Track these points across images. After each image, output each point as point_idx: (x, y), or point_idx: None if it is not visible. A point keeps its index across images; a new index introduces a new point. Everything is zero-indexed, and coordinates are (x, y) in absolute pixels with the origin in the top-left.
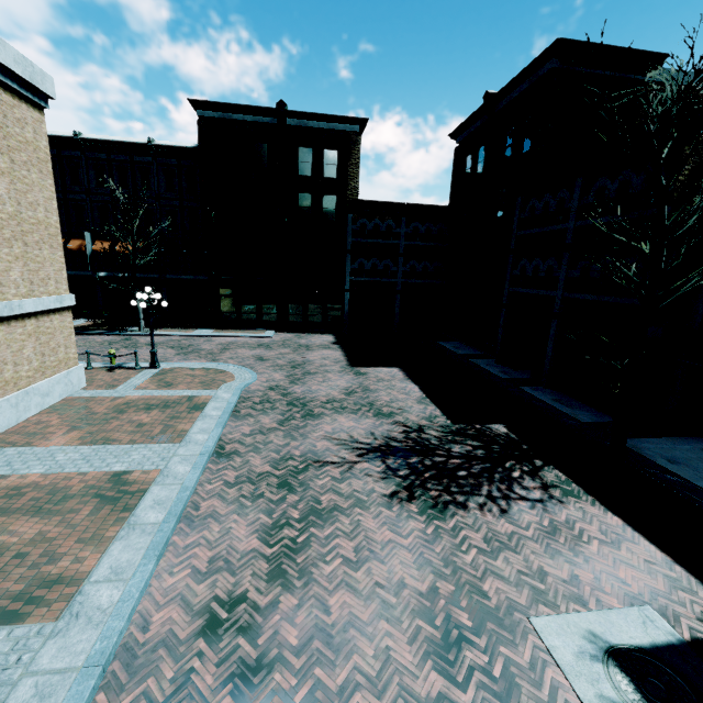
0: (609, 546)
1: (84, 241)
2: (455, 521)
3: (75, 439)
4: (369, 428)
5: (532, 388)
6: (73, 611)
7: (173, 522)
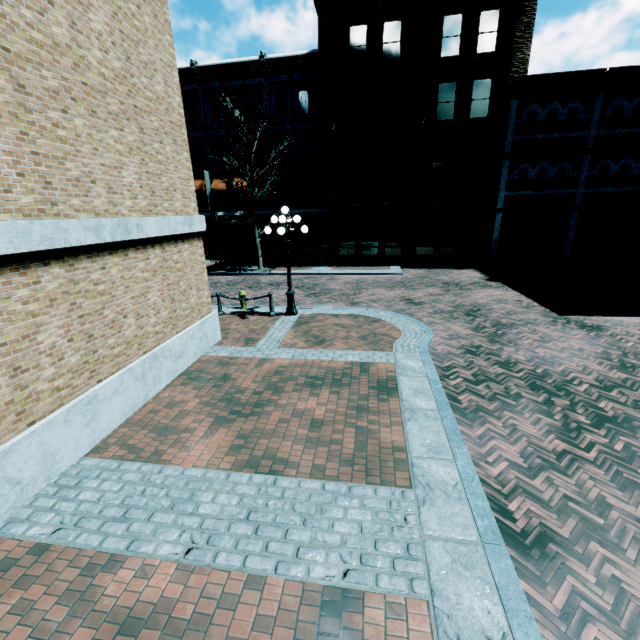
0: None
1: (203, 180)
2: None
3: (222, 451)
4: None
5: None
6: None
7: None
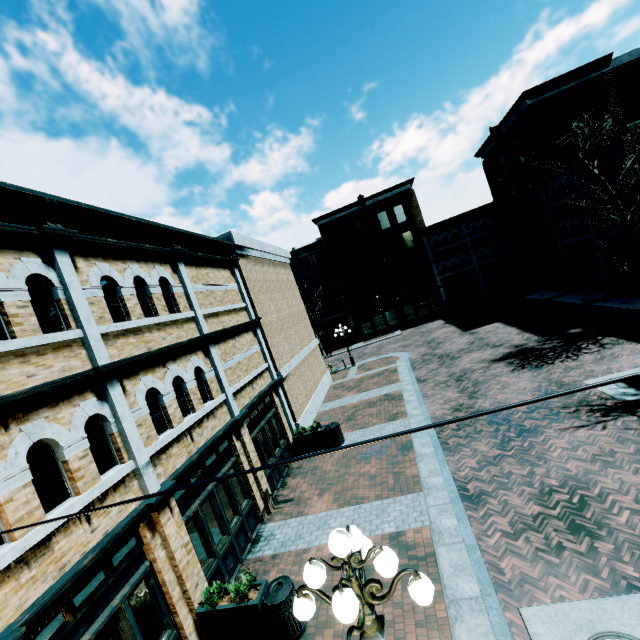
0: (632, 355)
1: None
2: (547, 368)
3: (354, 393)
4: (491, 353)
5: (603, 302)
6: (409, 415)
7: (421, 397)
